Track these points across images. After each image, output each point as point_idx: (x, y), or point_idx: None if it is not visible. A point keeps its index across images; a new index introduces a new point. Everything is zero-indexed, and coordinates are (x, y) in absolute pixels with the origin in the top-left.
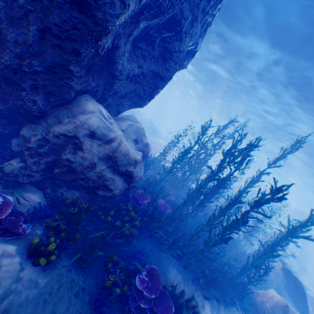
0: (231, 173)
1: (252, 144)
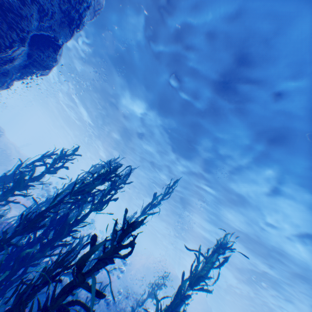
0: (83, 217)
1: (113, 169)
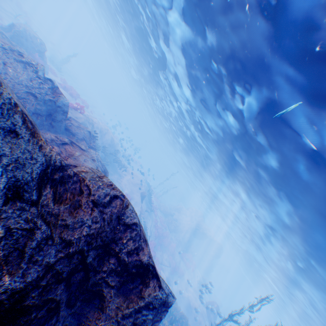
0: None
1: None
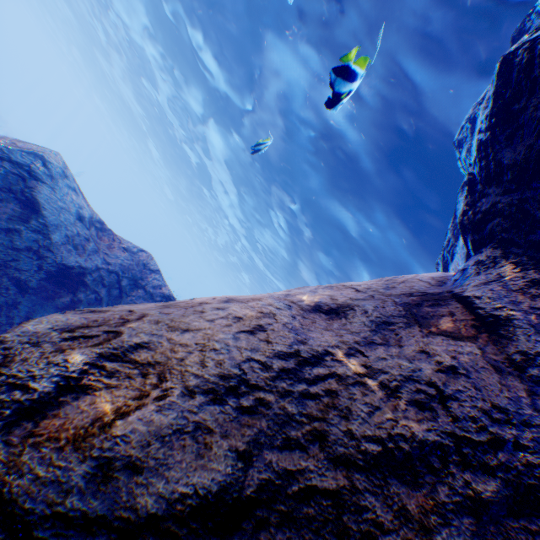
0: None
1: None
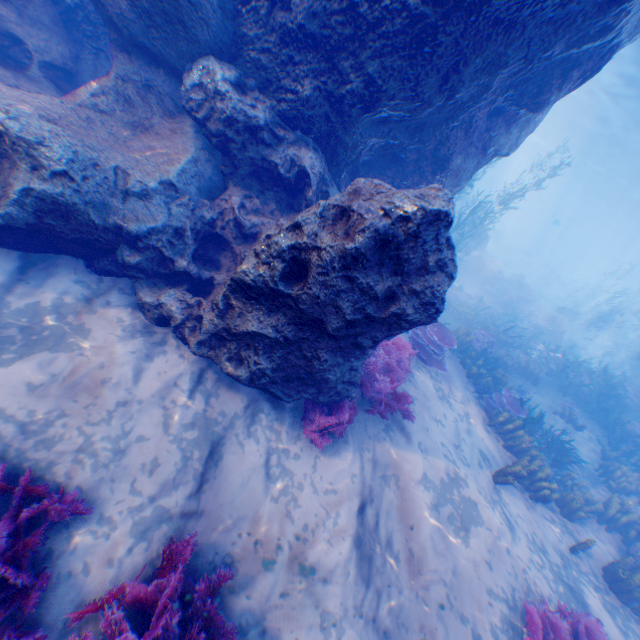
0: None
1: None
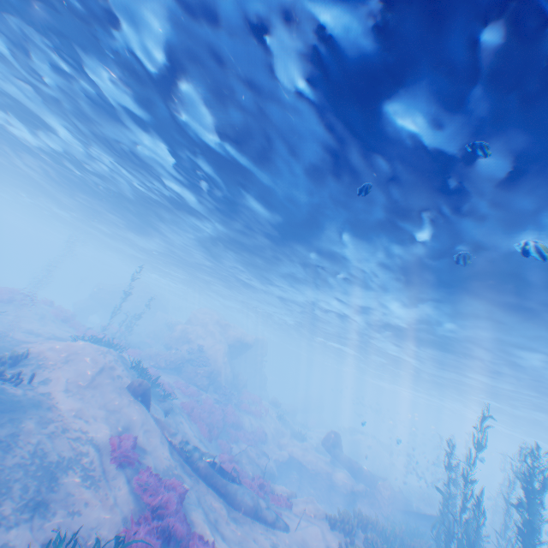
0: None
1: None
